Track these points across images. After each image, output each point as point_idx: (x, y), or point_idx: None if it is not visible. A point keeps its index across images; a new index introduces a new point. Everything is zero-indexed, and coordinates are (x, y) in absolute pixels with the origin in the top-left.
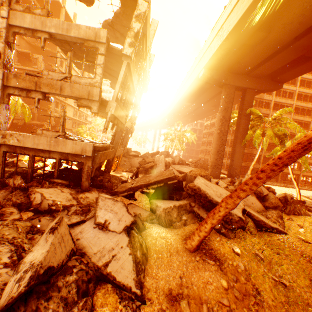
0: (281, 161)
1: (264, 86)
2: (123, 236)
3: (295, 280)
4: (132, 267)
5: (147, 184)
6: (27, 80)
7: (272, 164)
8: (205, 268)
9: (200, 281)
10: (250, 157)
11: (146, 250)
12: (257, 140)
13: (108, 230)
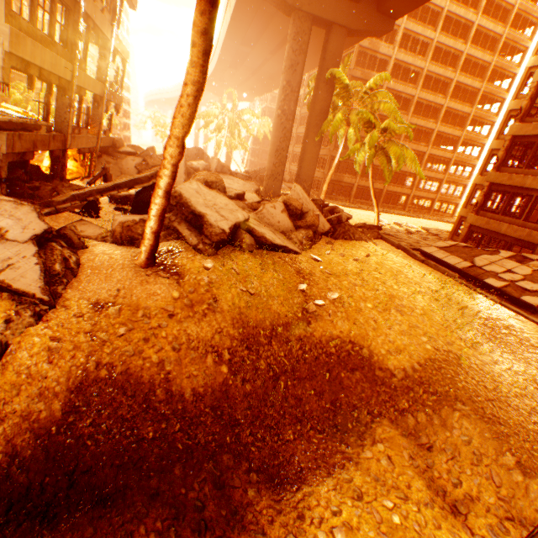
0: (172, 132)
1: (364, 23)
2: (29, 246)
3: (269, 291)
4: (39, 276)
5: (103, 189)
6: None
7: (169, 138)
8: (158, 282)
9: (144, 293)
10: (350, 167)
11: (78, 267)
12: (342, 133)
13: (6, 240)
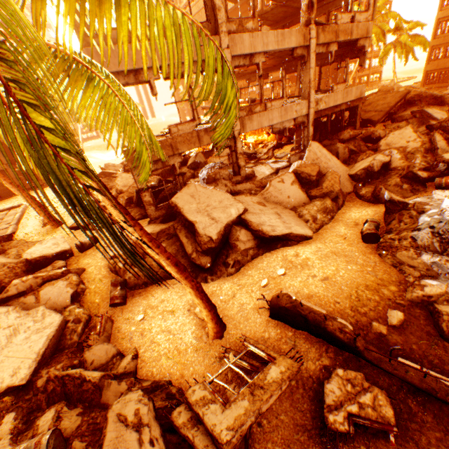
0: None
1: None
2: None
3: None
4: None
5: (395, 104)
6: (330, 32)
7: None
8: None
9: None
10: None
11: None
12: None
13: None
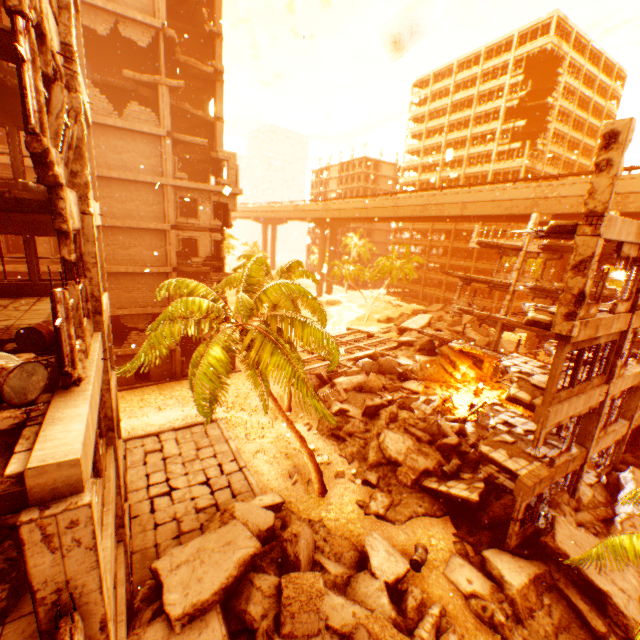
0: None
1: None
2: None
3: None
4: None
5: None
6: None
7: None
8: None
9: None
10: None
11: None
12: None
13: None
